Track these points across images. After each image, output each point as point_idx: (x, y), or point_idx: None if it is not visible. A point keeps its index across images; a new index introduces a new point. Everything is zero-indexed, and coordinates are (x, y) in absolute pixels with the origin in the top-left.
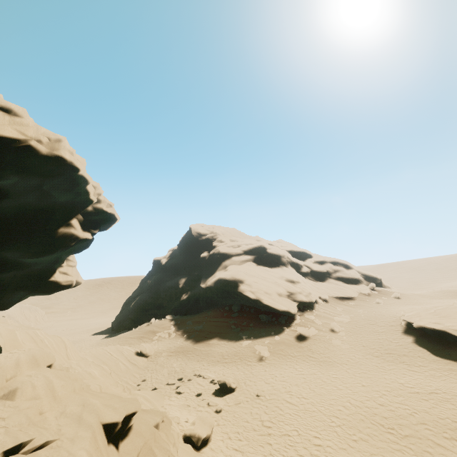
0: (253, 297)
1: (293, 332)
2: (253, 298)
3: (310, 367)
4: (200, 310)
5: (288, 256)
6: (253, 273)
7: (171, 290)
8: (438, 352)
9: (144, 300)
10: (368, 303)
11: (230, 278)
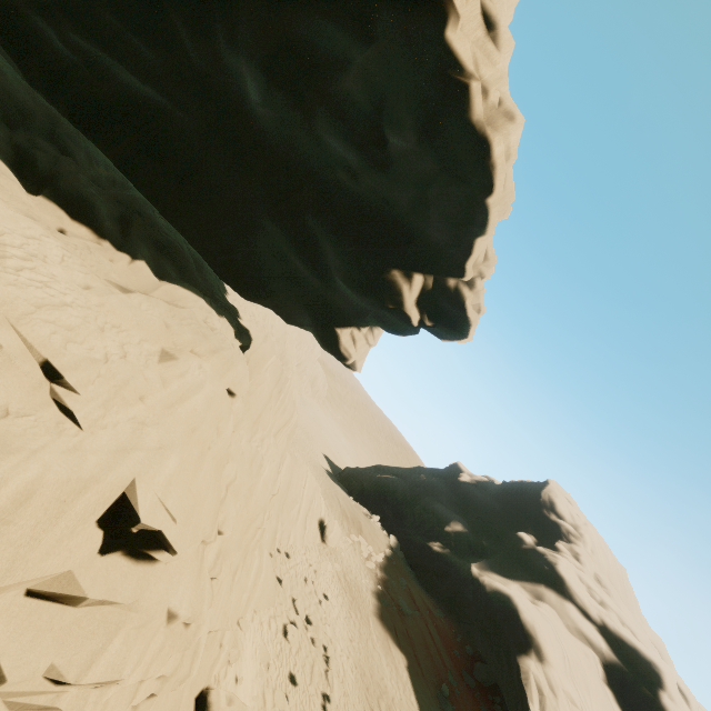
0: (532, 710)
1: None
2: None
3: None
4: (433, 590)
5: None
6: (581, 679)
7: (431, 518)
8: None
9: (395, 488)
10: None
11: (528, 620)
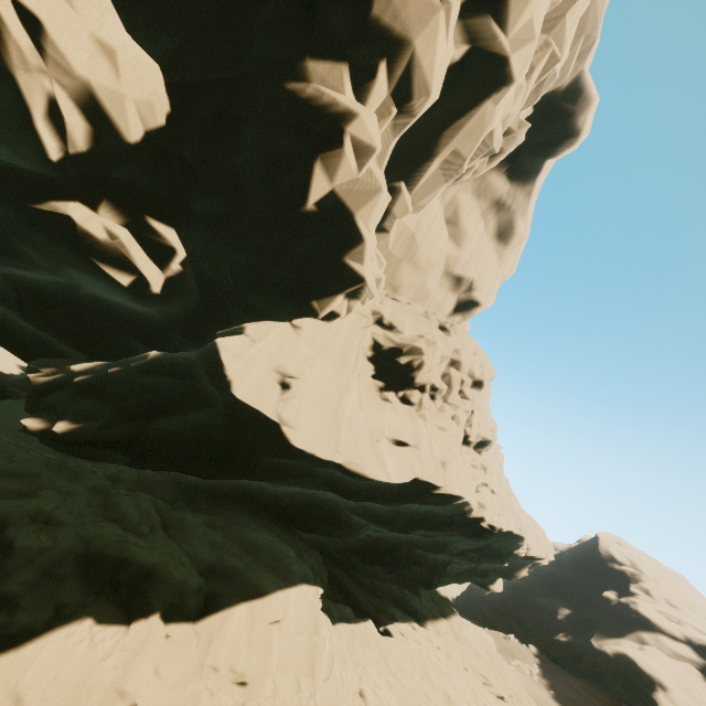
0: None
1: None
2: None
3: None
4: (579, 673)
5: None
6: (692, 689)
7: (544, 614)
8: None
9: (503, 599)
10: None
11: (643, 666)
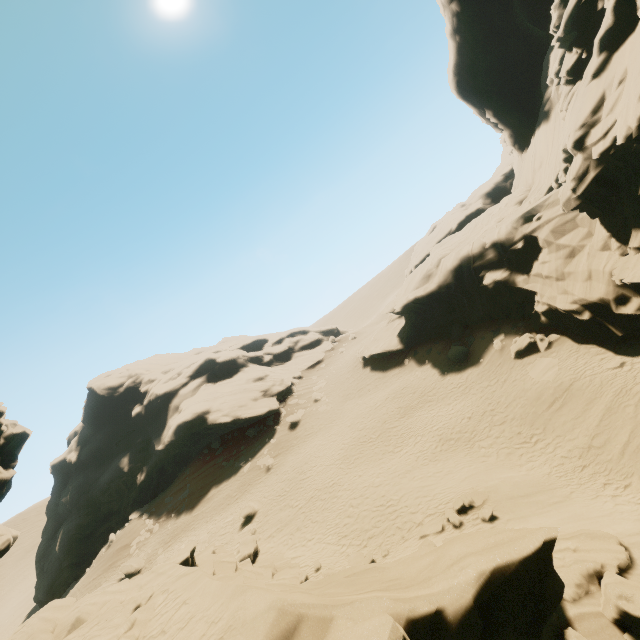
0: (229, 420)
1: (285, 426)
2: (230, 421)
3: (310, 443)
4: (172, 477)
5: (244, 354)
6: (215, 394)
7: (115, 484)
8: (385, 368)
9: (76, 527)
10: (334, 357)
11: (191, 416)
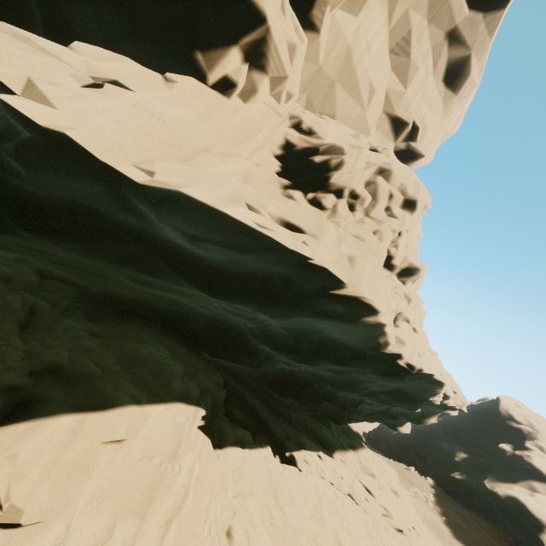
0: None
1: None
2: None
3: None
4: (469, 505)
5: None
6: None
7: (443, 454)
8: None
9: (408, 438)
10: None
11: (533, 511)
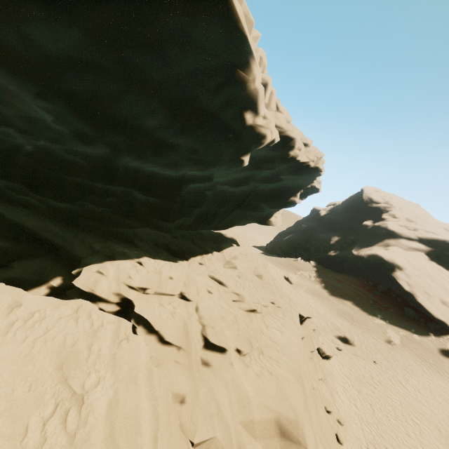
0: (406, 289)
1: (439, 343)
2: (406, 290)
3: (441, 380)
4: (342, 271)
5: None
6: (420, 266)
7: (321, 242)
8: None
9: (295, 240)
10: None
11: (388, 259)
